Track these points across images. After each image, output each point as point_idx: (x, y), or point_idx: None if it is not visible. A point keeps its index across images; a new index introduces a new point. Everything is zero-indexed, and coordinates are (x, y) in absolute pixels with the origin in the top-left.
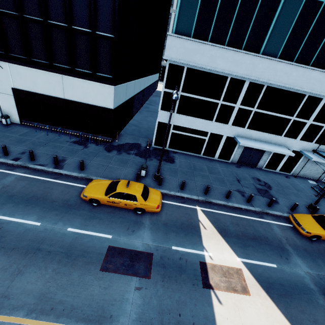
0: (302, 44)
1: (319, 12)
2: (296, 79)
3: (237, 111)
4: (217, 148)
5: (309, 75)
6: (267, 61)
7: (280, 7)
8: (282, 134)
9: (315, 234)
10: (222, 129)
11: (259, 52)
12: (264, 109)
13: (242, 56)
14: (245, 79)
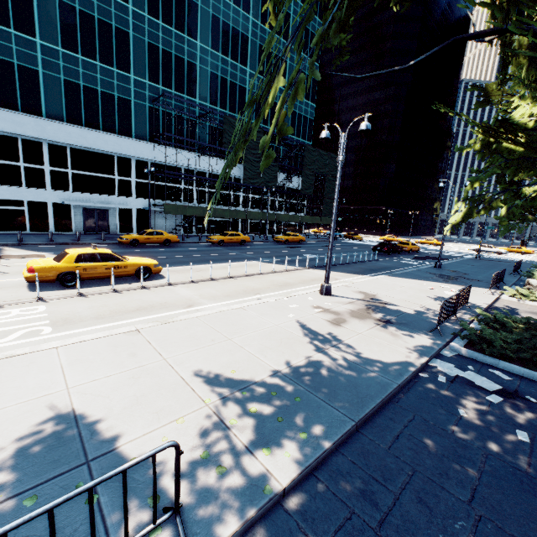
0: (83, 113)
1: (82, 90)
2: (94, 141)
3: (51, 174)
4: (47, 218)
5: (105, 138)
6: (54, 124)
7: (42, 81)
8: (116, 193)
9: (132, 238)
10: (42, 196)
11: (42, 116)
12: (81, 171)
13: (23, 118)
14: (41, 141)
